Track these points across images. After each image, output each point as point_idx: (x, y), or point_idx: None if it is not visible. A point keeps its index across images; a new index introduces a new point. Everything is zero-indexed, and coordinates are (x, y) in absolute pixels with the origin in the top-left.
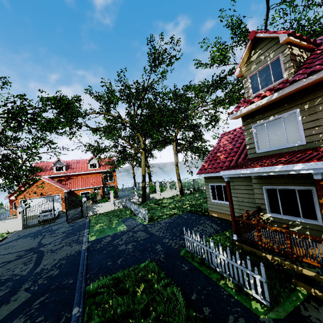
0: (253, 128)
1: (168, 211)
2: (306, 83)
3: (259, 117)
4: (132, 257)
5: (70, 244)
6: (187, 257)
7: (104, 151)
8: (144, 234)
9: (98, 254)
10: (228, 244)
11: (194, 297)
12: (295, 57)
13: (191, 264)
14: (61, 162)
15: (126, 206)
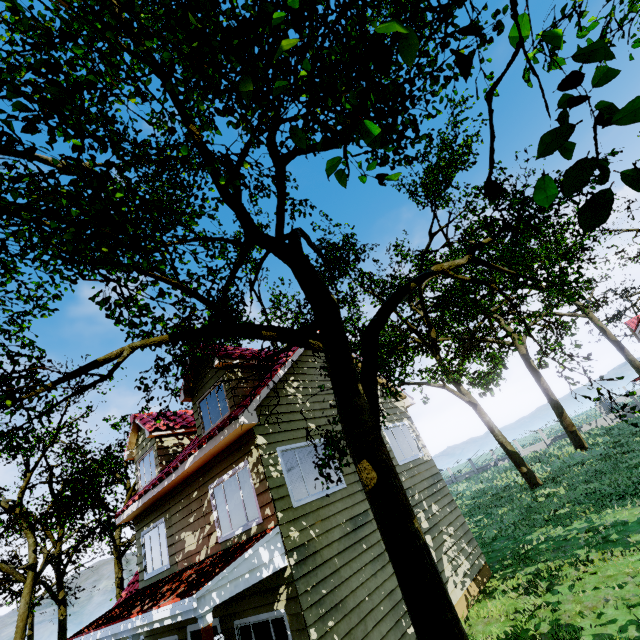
0: (142, 538)
1: None
2: (153, 495)
3: (145, 522)
4: None
5: None
6: None
7: None
8: None
9: None
10: None
11: None
12: (167, 450)
13: None
14: None
15: None
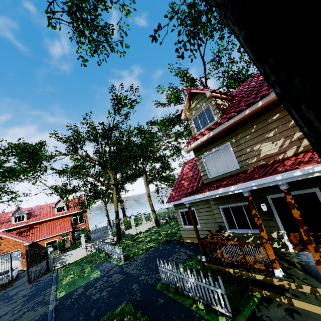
0: (202, 159)
1: (144, 245)
2: (228, 125)
3: (205, 150)
4: (107, 304)
5: (33, 307)
6: (163, 289)
7: (72, 192)
8: (119, 276)
9: (68, 311)
10: (199, 266)
11: None
12: (219, 106)
13: (166, 296)
14: (22, 211)
15: (100, 249)
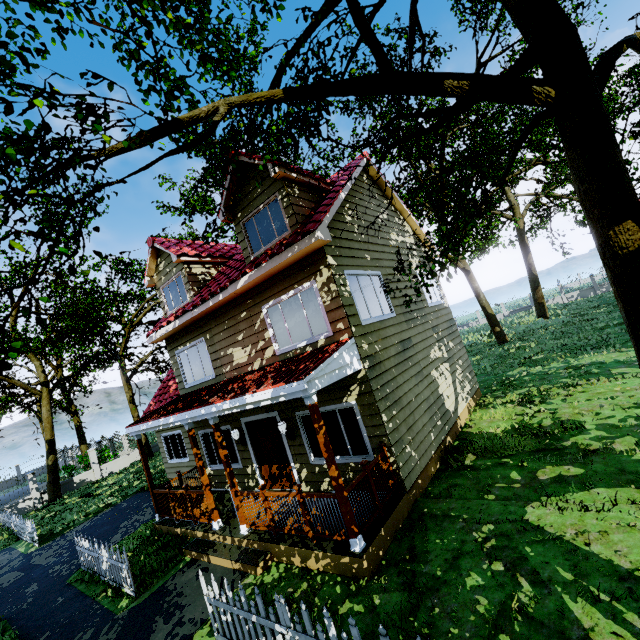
0: (177, 356)
1: (96, 504)
2: (194, 315)
3: (179, 342)
4: None
5: None
6: (77, 581)
7: None
8: (14, 575)
9: None
10: (148, 532)
11: (44, 637)
12: (196, 277)
13: (74, 590)
14: None
15: (3, 525)
